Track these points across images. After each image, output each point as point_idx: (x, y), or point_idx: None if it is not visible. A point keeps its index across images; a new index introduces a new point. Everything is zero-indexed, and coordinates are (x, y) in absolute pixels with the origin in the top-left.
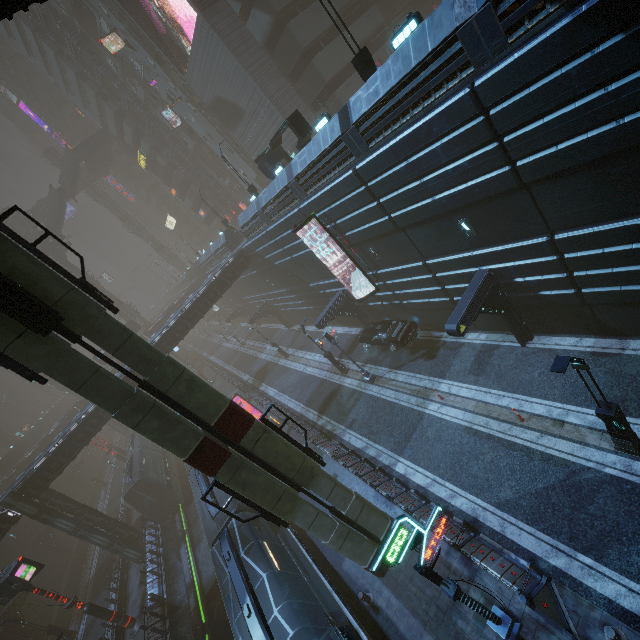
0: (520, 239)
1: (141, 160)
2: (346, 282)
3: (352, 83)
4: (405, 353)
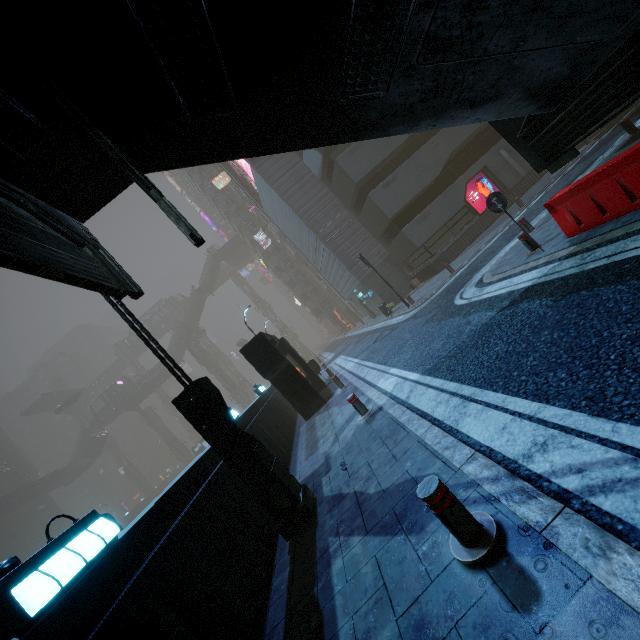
0: None
1: (261, 261)
2: None
3: (432, 212)
4: None
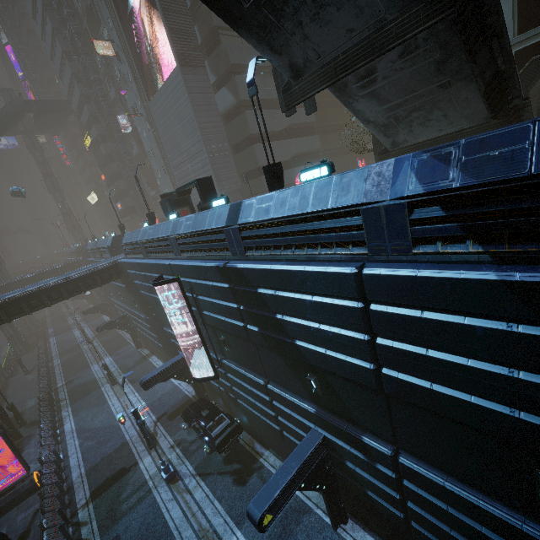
0: (363, 430)
1: (87, 140)
2: (192, 351)
3: None
4: (219, 456)
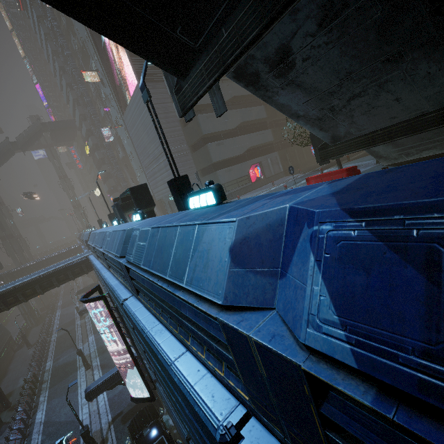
0: None
1: (87, 148)
2: None
3: (234, 170)
4: None
